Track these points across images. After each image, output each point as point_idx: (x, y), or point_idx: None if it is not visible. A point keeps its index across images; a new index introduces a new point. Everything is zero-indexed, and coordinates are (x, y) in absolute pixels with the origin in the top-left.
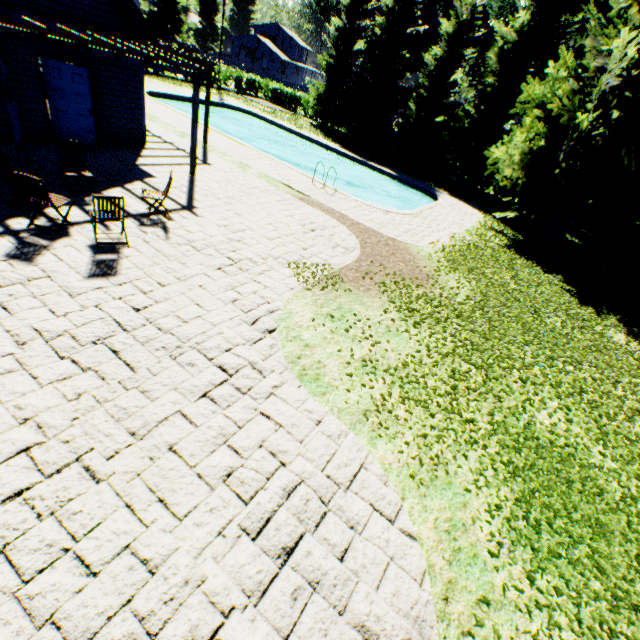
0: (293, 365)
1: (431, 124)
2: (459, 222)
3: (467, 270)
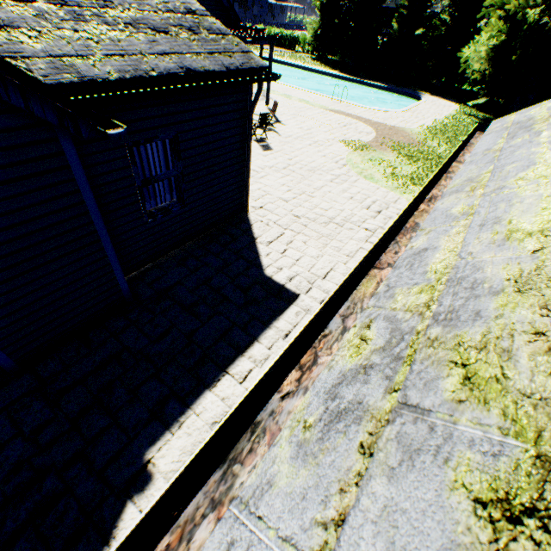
0: (360, 175)
1: (412, 38)
2: (439, 112)
3: (445, 138)
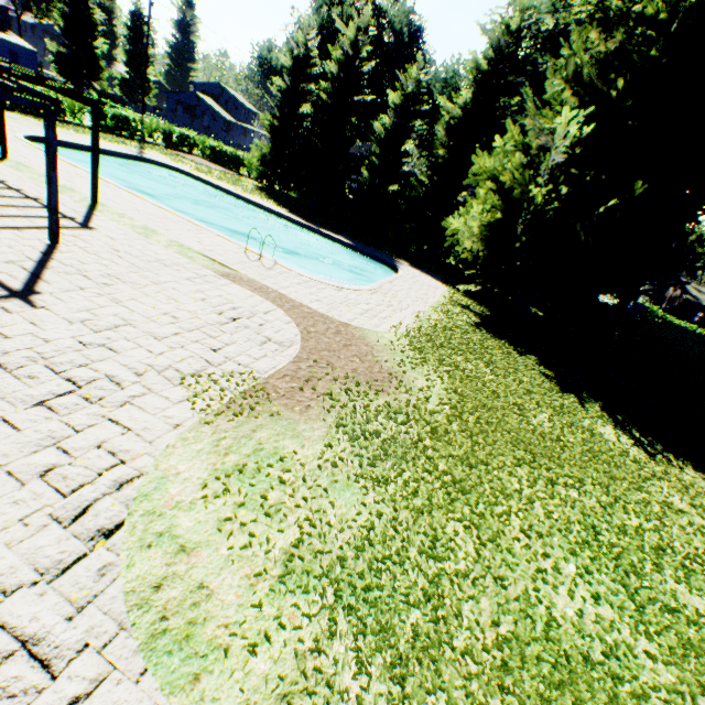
0: (140, 612)
1: (386, 192)
2: (423, 297)
3: (437, 360)
